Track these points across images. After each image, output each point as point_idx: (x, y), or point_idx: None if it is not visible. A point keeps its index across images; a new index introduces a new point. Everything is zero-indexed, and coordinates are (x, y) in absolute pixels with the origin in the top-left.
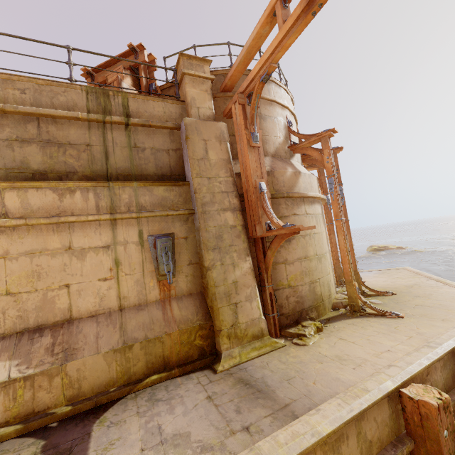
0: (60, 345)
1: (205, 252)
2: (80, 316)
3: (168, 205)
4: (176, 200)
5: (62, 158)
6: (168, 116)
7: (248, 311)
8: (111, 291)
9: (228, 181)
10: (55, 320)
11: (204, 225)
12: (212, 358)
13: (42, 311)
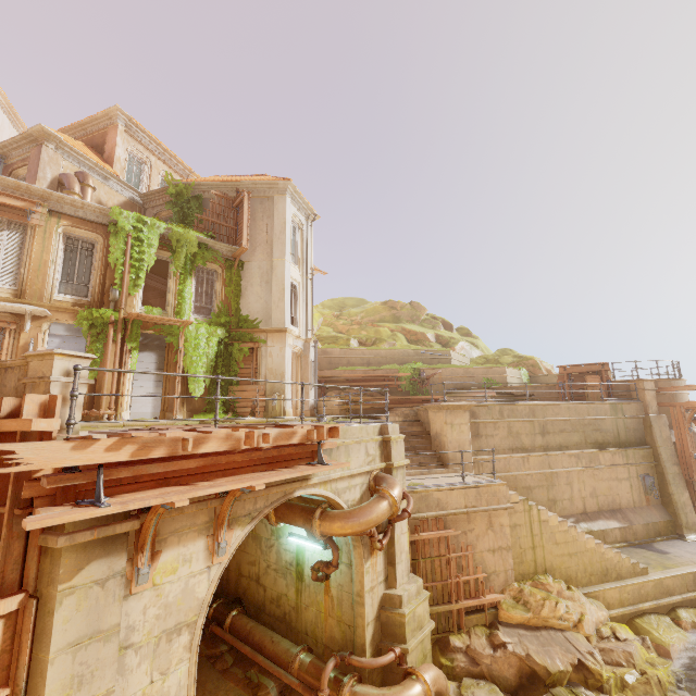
0: (625, 518)
1: (669, 486)
2: (623, 507)
3: (644, 459)
4: (647, 456)
5: (606, 437)
6: (637, 411)
7: (691, 518)
8: (630, 498)
9: (672, 449)
10: (616, 508)
11: (667, 472)
12: (677, 536)
13: (613, 503)
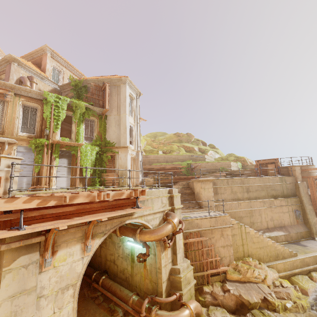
0: (286, 230)
1: (307, 215)
2: (285, 225)
3: (296, 203)
4: (297, 201)
5: (277, 193)
6: (292, 180)
7: None
8: (289, 221)
9: (308, 197)
10: (282, 225)
11: (306, 209)
12: (311, 238)
13: (281, 223)
